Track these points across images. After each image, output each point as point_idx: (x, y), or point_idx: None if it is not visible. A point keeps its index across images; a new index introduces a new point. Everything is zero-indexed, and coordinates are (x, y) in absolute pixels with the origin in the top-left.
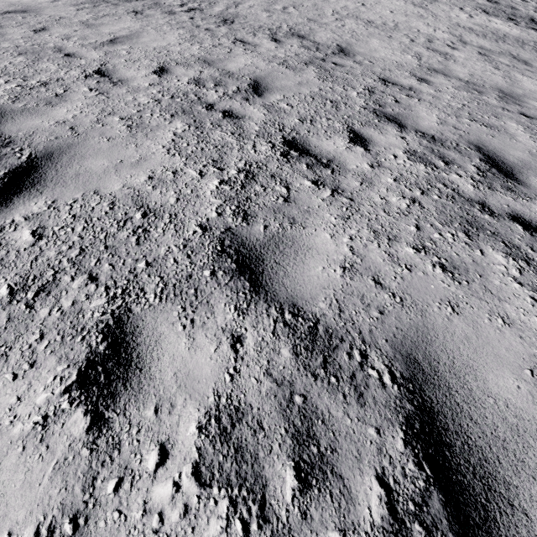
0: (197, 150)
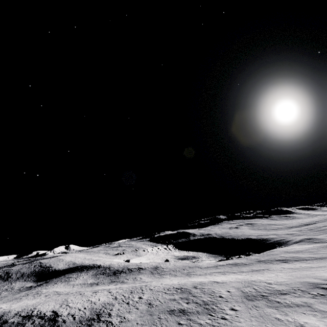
0: (220, 325)
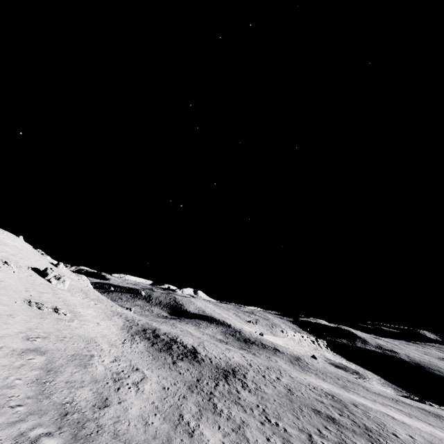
0: None
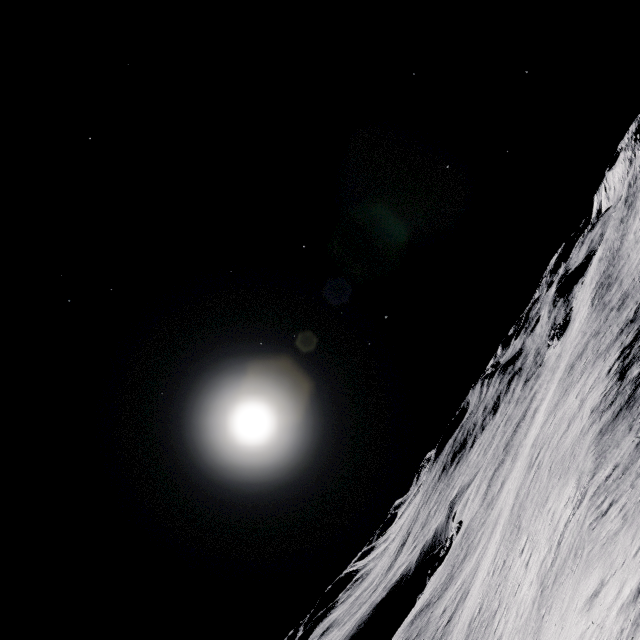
0: None
